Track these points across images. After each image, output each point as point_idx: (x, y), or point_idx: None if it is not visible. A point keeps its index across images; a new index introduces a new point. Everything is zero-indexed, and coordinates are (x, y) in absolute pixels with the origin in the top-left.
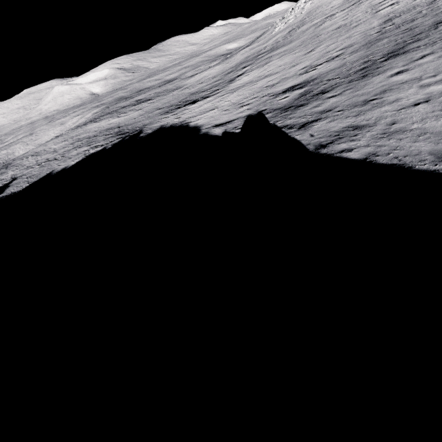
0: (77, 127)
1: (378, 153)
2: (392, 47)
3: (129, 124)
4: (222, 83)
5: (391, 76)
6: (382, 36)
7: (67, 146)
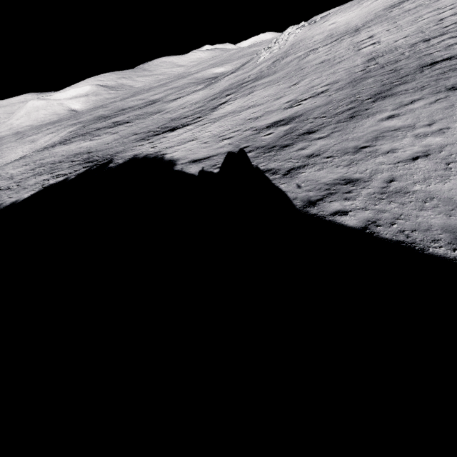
0: (44, 149)
1: (378, 222)
2: (379, 87)
3: (100, 150)
4: (204, 111)
5: (382, 120)
6: (367, 75)
7: (26, 172)
